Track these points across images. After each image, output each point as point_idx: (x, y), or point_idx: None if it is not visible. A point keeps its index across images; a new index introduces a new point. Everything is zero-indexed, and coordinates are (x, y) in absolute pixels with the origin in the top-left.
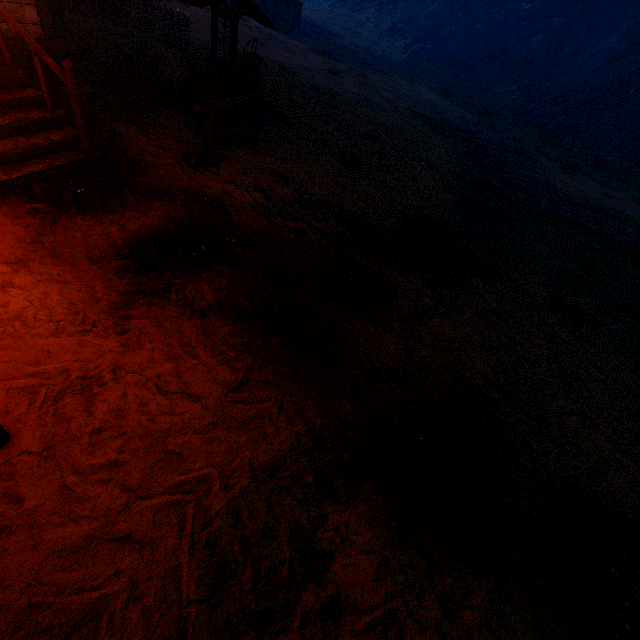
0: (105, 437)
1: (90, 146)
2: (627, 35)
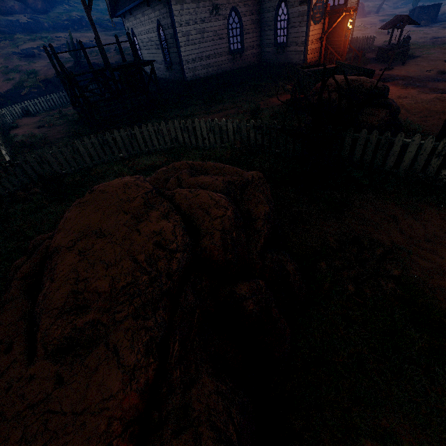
0: None
1: None
2: None
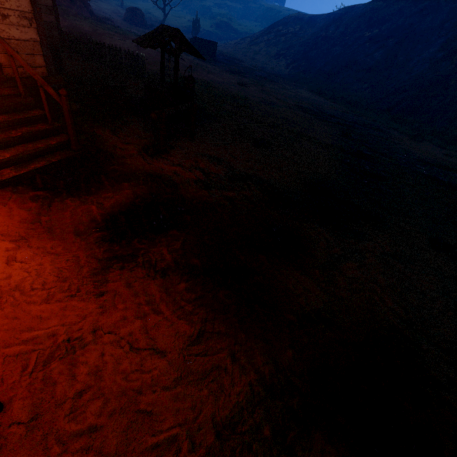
0: (85, 400)
1: (78, 146)
2: (442, 47)
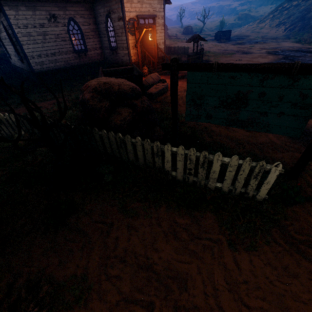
0: None
1: None
2: None
